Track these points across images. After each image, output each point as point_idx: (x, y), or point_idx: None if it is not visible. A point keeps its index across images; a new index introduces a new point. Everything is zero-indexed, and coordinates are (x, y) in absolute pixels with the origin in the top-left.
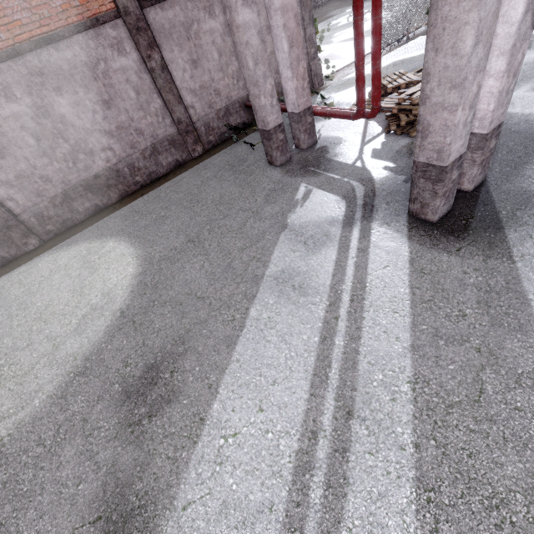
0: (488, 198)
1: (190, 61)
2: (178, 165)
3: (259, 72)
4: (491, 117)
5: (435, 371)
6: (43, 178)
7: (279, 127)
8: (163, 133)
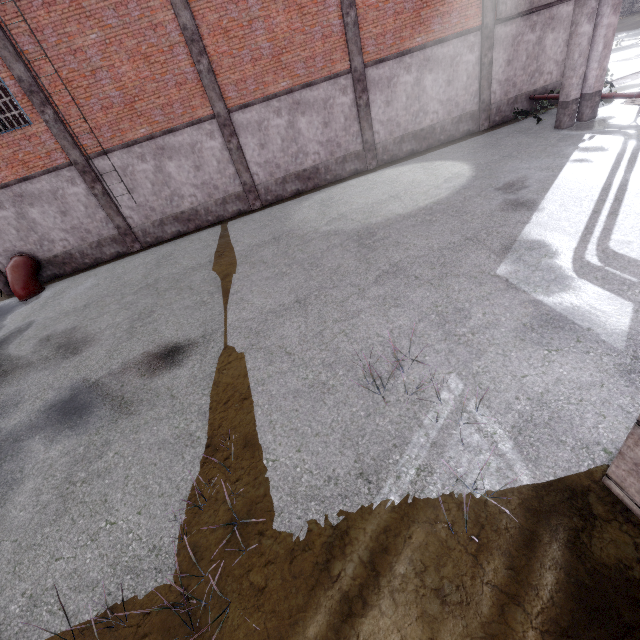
0: None
1: (507, 61)
2: (468, 134)
3: (579, 62)
4: None
5: None
6: (397, 124)
7: (575, 100)
8: (469, 109)
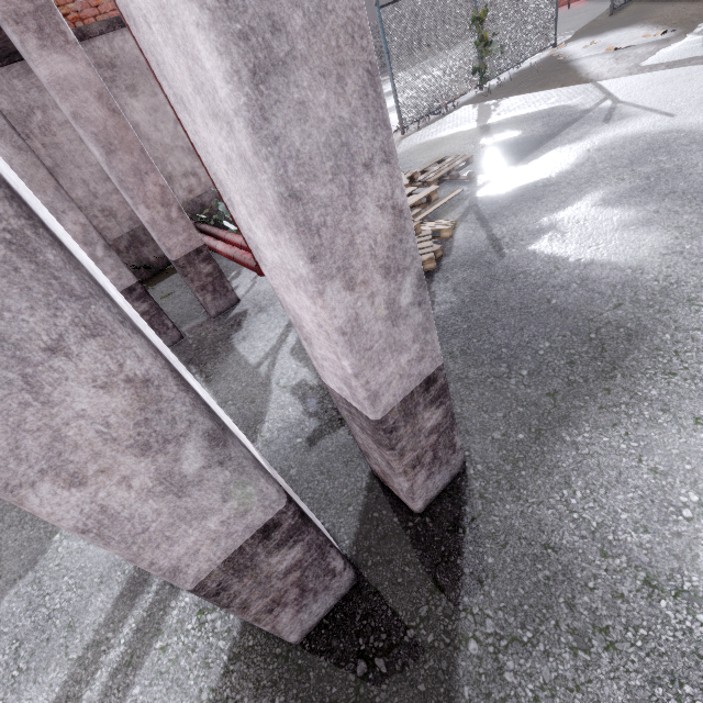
0: (450, 559)
1: None
2: None
3: None
4: (364, 386)
5: None
6: None
7: (129, 292)
8: None
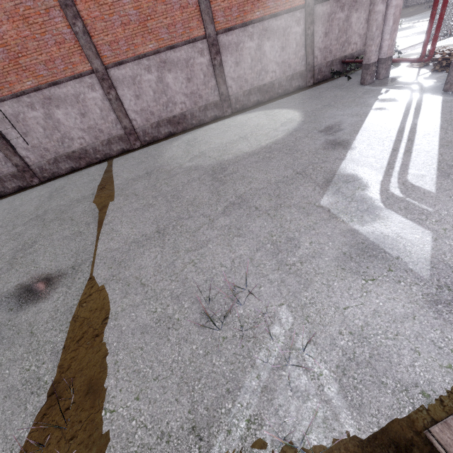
0: None
1: (324, 33)
2: (299, 89)
3: (376, 33)
4: None
5: (449, 116)
6: (245, 80)
7: (374, 63)
8: (299, 69)
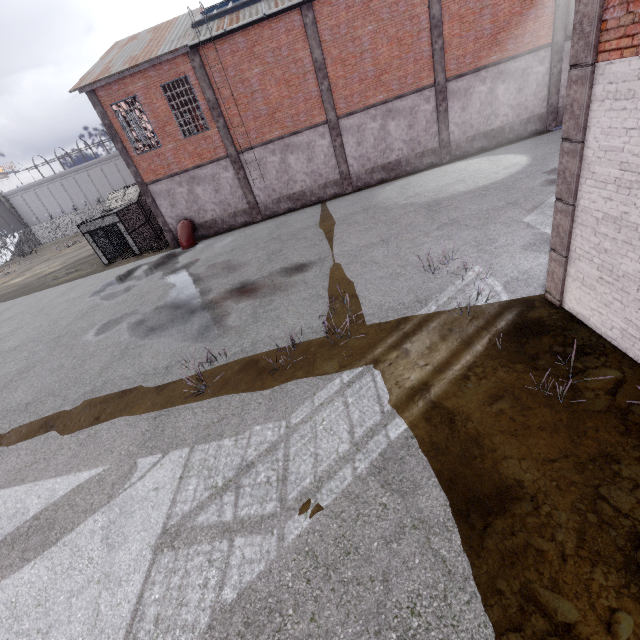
0: None
1: None
2: (535, 133)
3: None
4: None
5: None
6: (471, 125)
7: None
8: (537, 112)
